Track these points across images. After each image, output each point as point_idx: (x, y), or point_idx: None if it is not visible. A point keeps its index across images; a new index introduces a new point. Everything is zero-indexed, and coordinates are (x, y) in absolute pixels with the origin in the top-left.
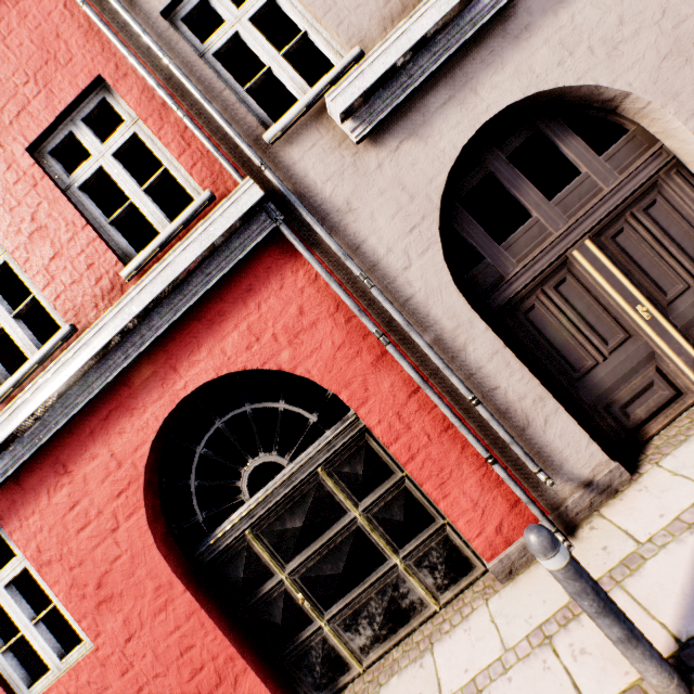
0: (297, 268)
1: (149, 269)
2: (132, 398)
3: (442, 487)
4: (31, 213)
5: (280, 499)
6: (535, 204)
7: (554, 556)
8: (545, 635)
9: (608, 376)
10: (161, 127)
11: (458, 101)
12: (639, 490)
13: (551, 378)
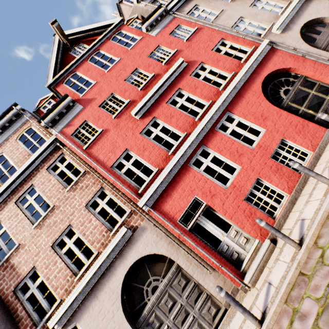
0: (277, 53)
1: (246, 60)
2: (252, 81)
3: None
4: (216, 59)
5: (293, 94)
6: (316, 37)
7: None
8: None
9: None
10: (238, 41)
11: (295, 25)
12: None
13: None
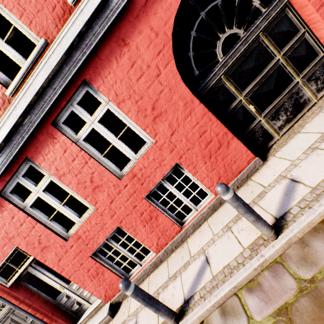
0: None
1: None
2: None
3: None
4: None
5: (240, 54)
6: None
7: None
8: None
9: None
10: None
11: None
12: None
13: None
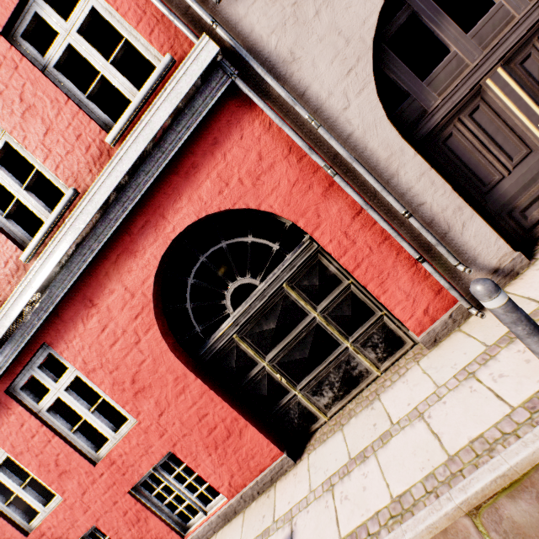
0: (253, 119)
1: (128, 134)
2: (133, 243)
3: (382, 285)
4: (19, 94)
5: (256, 310)
6: (453, 39)
7: (497, 297)
8: (469, 373)
9: (512, 187)
10: None
11: None
12: (536, 270)
13: (465, 194)
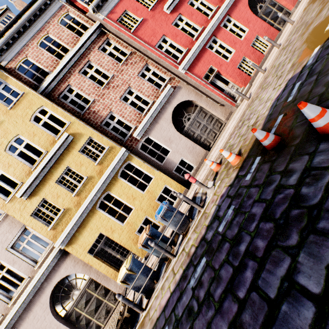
0: None
1: None
2: None
3: None
4: None
5: (264, 9)
6: None
7: None
8: None
9: None
10: None
11: None
12: None
13: None
